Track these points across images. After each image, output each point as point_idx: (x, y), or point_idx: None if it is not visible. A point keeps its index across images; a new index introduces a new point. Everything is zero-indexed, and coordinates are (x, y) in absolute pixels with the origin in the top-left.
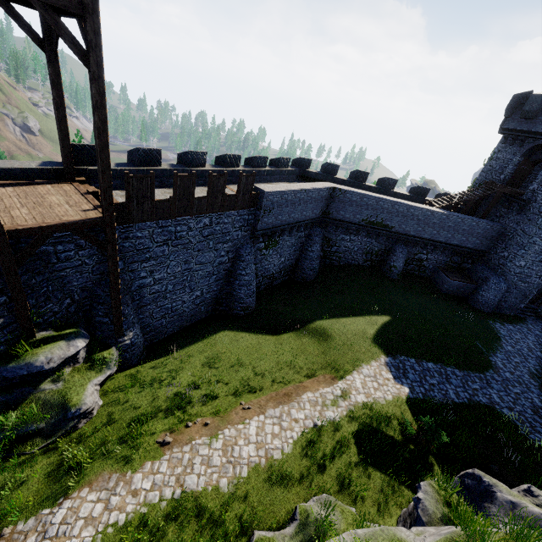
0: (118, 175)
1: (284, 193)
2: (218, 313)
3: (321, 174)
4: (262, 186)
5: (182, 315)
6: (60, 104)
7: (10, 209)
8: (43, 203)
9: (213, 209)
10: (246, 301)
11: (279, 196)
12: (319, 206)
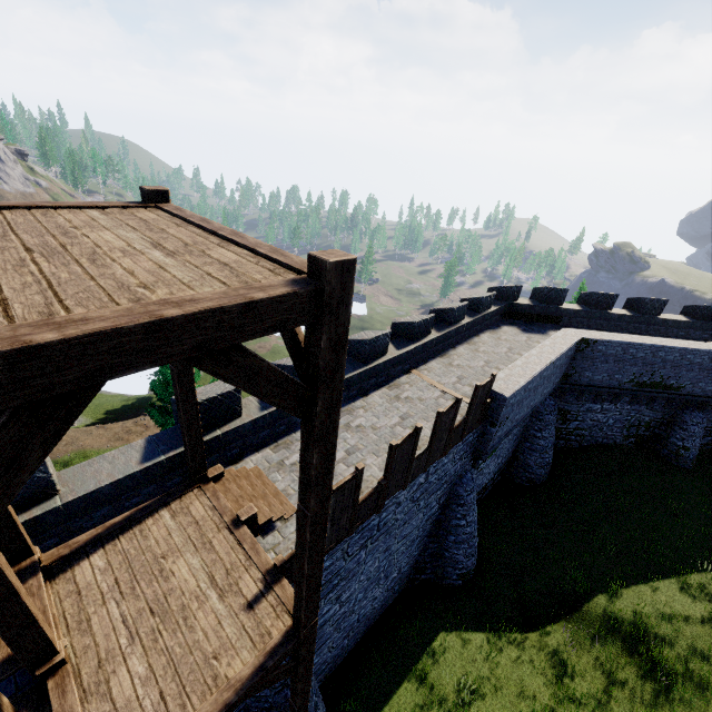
0: (266, 423)
1: (527, 384)
2: (416, 583)
3: (538, 305)
4: (494, 383)
5: (370, 615)
6: (184, 371)
7: (108, 669)
8: (168, 603)
9: (433, 458)
10: (467, 565)
11: (522, 391)
12: (560, 372)
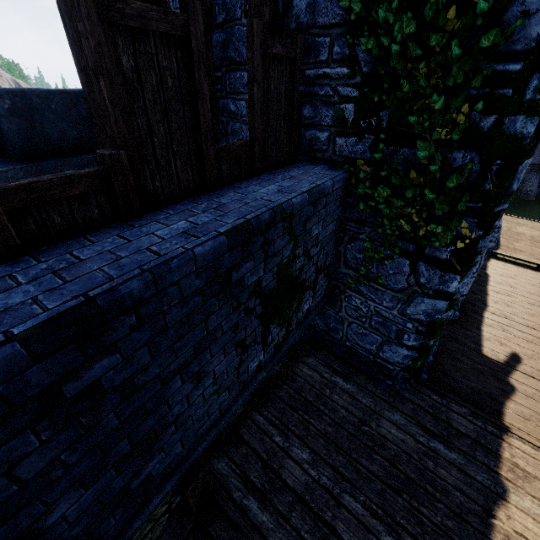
0: None
1: None
2: None
3: None
4: None
5: None
6: None
7: None
8: None
9: None
10: None
11: None
12: None
